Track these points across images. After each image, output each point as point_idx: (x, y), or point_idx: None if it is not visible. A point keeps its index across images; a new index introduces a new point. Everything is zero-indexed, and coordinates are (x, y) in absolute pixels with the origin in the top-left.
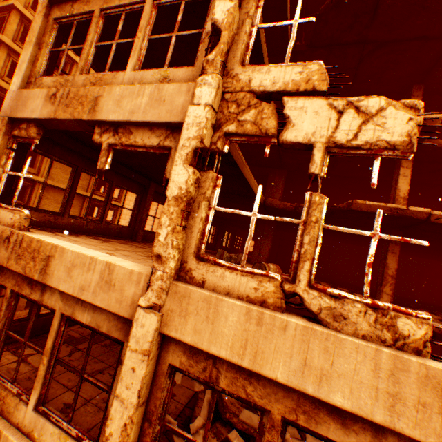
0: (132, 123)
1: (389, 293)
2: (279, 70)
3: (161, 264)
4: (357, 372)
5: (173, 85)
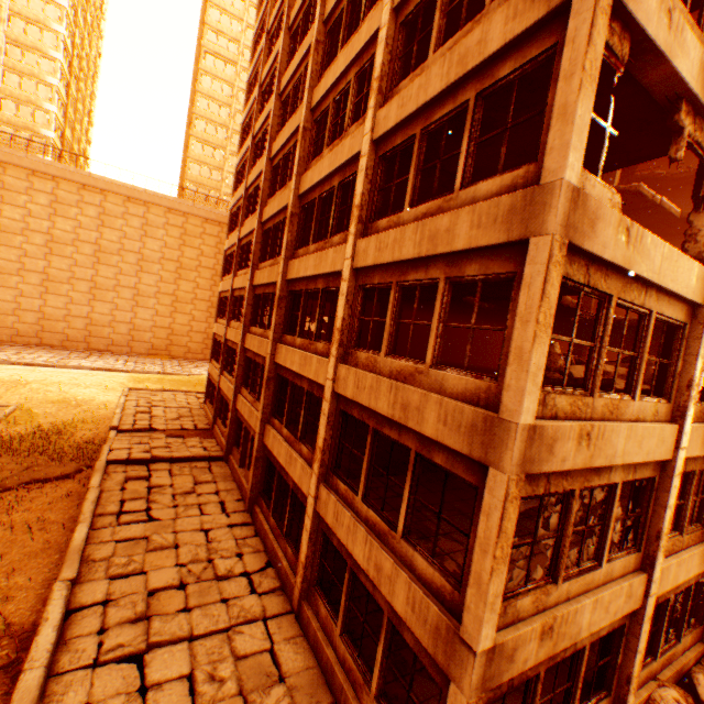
0: None
1: None
2: None
3: None
4: None
5: None
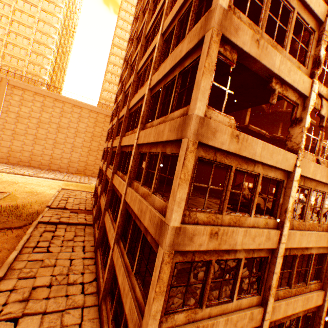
0: (291, 86)
1: None
2: (323, 87)
3: (300, 151)
4: (326, 174)
5: (305, 76)
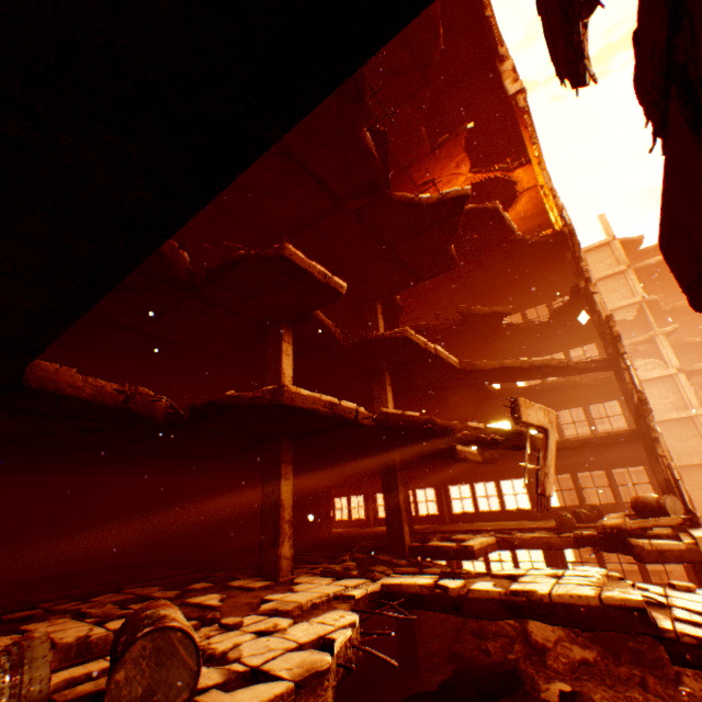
0: None
1: (290, 554)
2: None
3: None
4: None
5: None
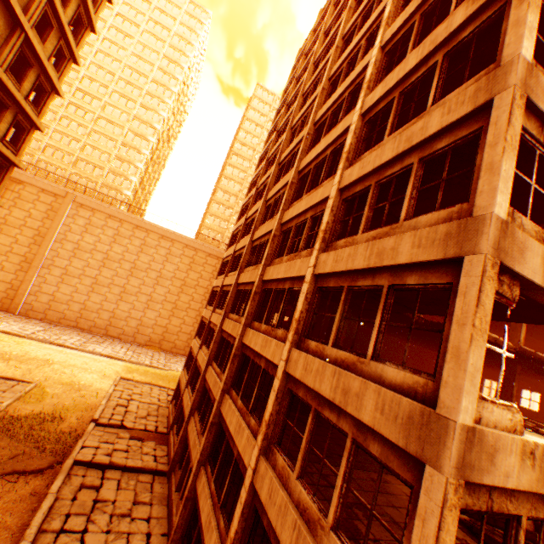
0: None
1: None
2: None
3: None
4: None
5: None
